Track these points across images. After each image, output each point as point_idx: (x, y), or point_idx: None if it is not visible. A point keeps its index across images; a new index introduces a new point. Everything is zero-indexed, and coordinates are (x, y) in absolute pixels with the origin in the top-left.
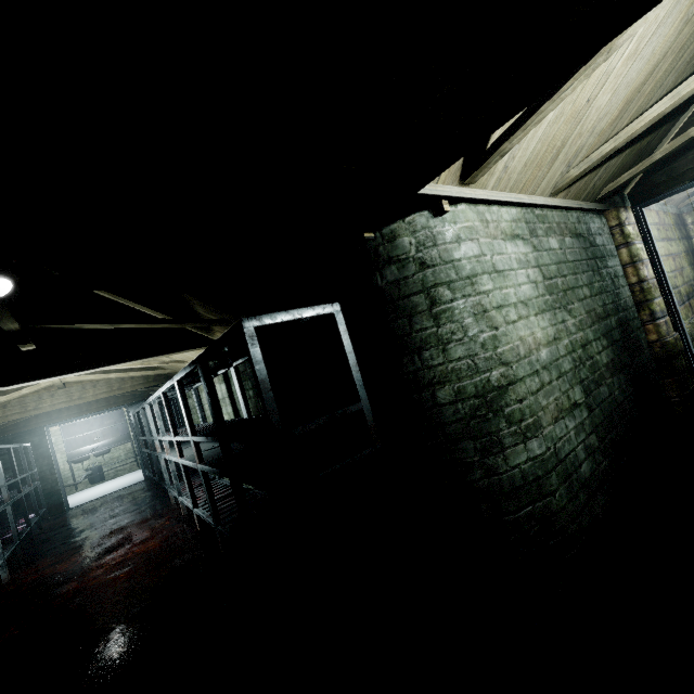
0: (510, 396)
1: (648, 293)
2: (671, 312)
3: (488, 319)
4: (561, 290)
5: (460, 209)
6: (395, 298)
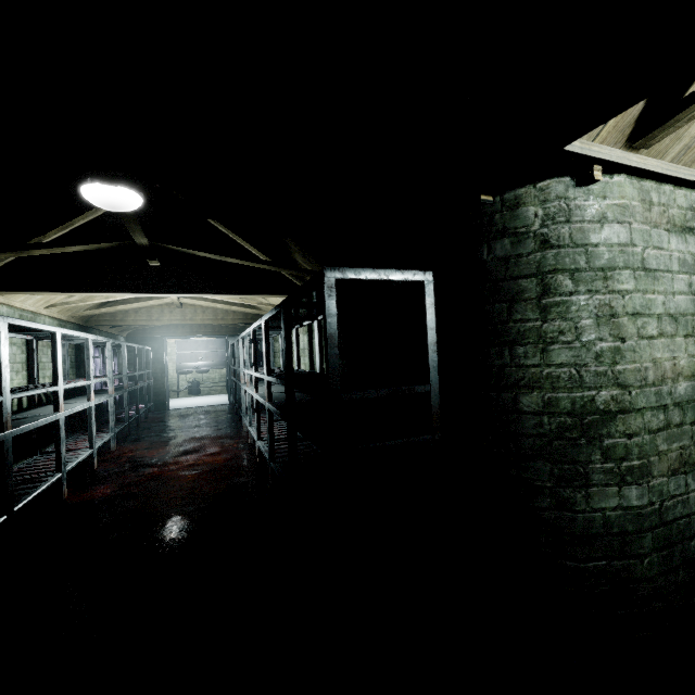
0: (616, 426)
1: None
2: None
3: (614, 326)
4: None
5: (616, 181)
6: (498, 278)
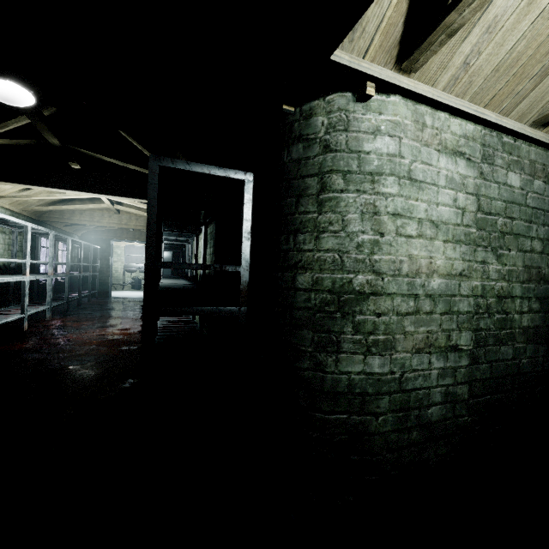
0: (368, 305)
1: None
2: None
3: (376, 222)
4: (498, 230)
5: (391, 101)
6: (292, 176)
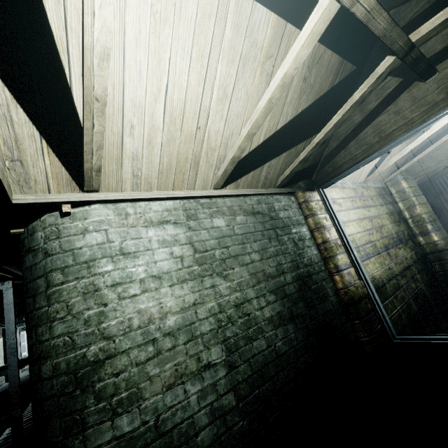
0: (105, 370)
1: (330, 251)
2: (354, 264)
3: (98, 297)
4: (218, 259)
5: (92, 208)
6: (28, 280)
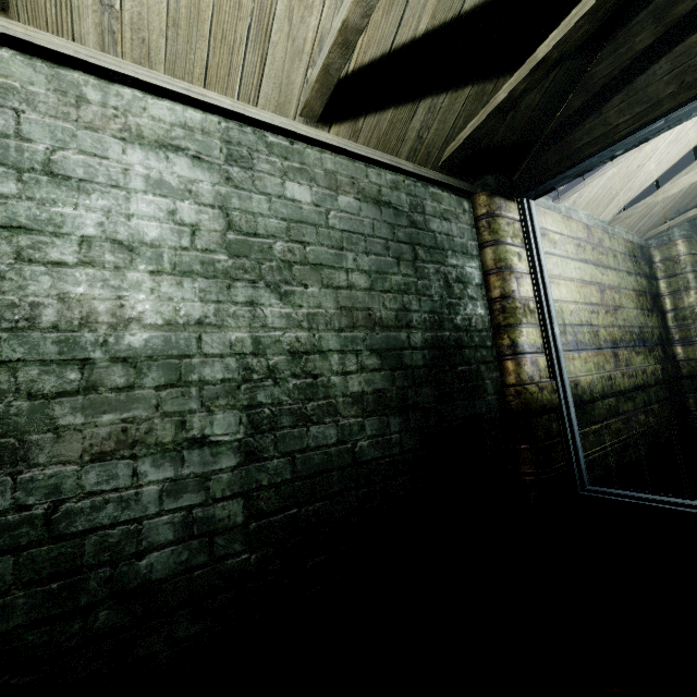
0: None
1: (511, 314)
2: (549, 350)
3: None
4: (277, 258)
5: None
6: None
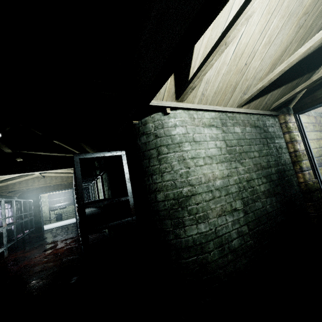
0: (192, 201)
1: (299, 157)
2: (313, 168)
3: (185, 163)
4: (237, 152)
5: (178, 112)
6: (144, 150)
